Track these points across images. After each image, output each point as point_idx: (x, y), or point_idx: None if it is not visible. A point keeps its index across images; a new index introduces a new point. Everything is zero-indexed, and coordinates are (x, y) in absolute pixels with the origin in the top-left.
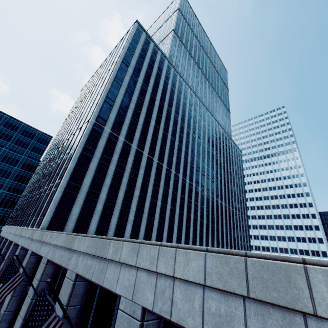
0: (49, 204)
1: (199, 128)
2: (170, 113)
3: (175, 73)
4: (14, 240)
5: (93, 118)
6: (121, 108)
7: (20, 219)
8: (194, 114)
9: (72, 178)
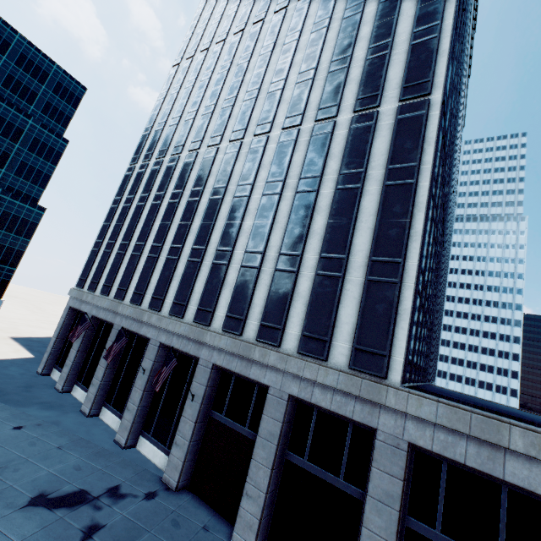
0: (394, 321)
1: (456, 153)
2: (457, 110)
3: (470, 5)
4: (200, 355)
5: (442, 92)
6: (452, 76)
7: (183, 302)
8: (460, 120)
9: (422, 256)
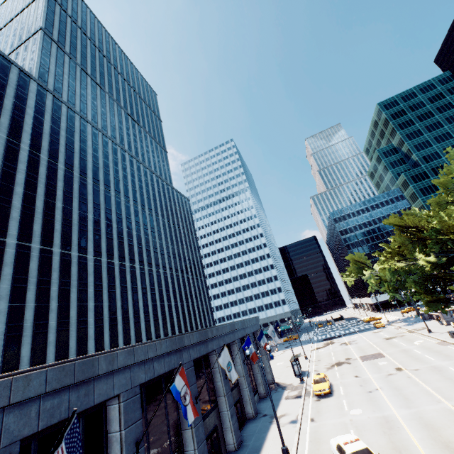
0: None
1: (115, 182)
2: (55, 168)
3: (55, 103)
4: None
5: None
6: None
7: None
8: (104, 163)
9: None
